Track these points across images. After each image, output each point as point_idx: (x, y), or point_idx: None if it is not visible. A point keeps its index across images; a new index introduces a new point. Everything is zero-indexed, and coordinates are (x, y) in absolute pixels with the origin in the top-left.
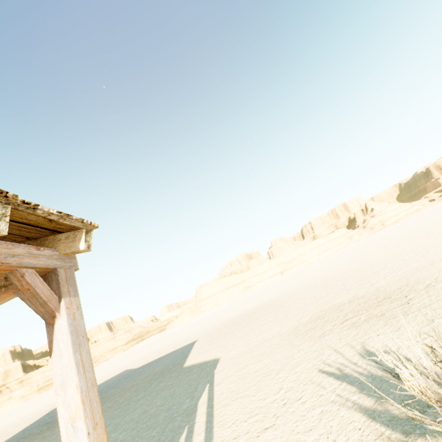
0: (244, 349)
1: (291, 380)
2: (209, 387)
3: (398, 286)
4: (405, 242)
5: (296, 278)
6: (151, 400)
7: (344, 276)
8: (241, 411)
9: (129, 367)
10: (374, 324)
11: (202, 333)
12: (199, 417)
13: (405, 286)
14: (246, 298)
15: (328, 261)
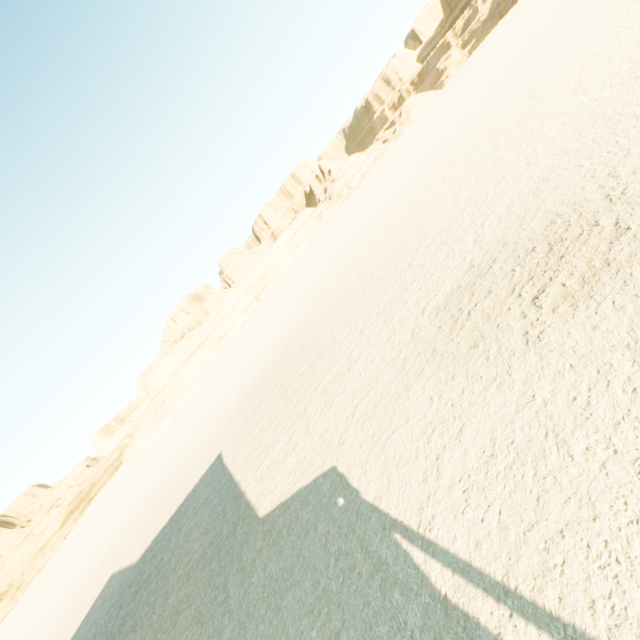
0: (373, 430)
1: (639, 445)
2: (410, 540)
3: (544, 223)
4: (424, 186)
5: (292, 295)
6: (278, 632)
7: (391, 256)
8: (637, 575)
9: (115, 567)
10: (624, 279)
11: (215, 440)
12: (514, 638)
13: (558, 217)
14: (231, 355)
15: (316, 256)
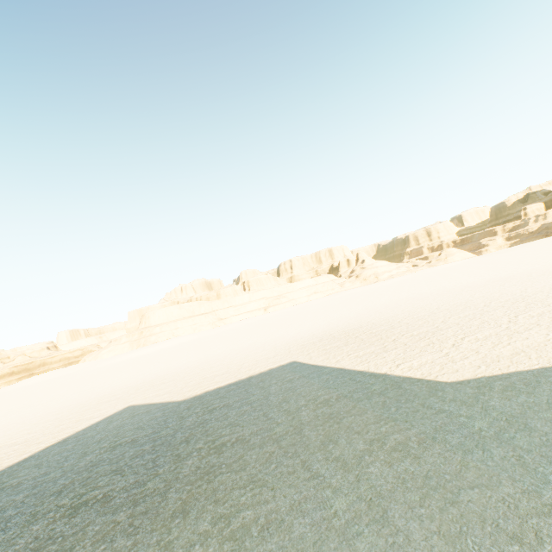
0: None
1: None
2: None
3: None
4: (520, 281)
5: (326, 311)
6: None
7: (509, 300)
8: None
9: (135, 402)
10: None
11: (272, 356)
12: None
13: None
14: (237, 330)
15: (348, 300)
